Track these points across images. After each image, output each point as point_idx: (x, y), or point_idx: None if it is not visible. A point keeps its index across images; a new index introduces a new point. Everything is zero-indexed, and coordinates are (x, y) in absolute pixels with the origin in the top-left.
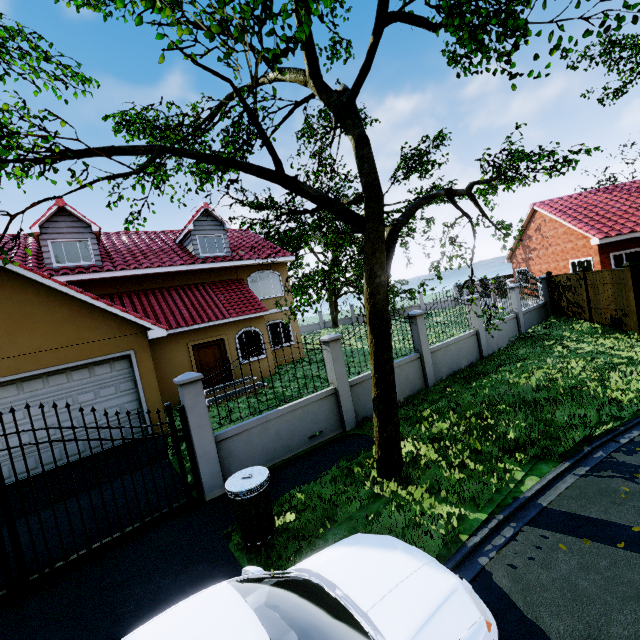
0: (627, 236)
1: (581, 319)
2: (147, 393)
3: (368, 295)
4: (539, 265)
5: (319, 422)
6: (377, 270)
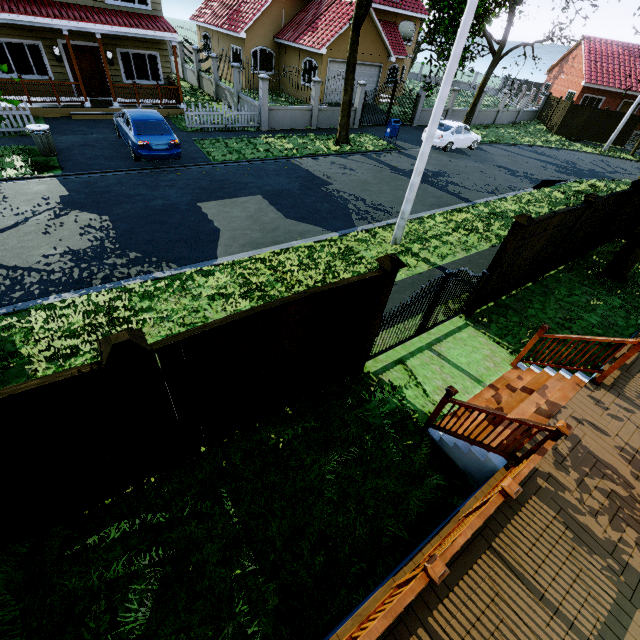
0: (597, 87)
1: (544, 124)
2: (379, 86)
3: (483, 80)
4: (557, 86)
5: None
6: (490, 73)
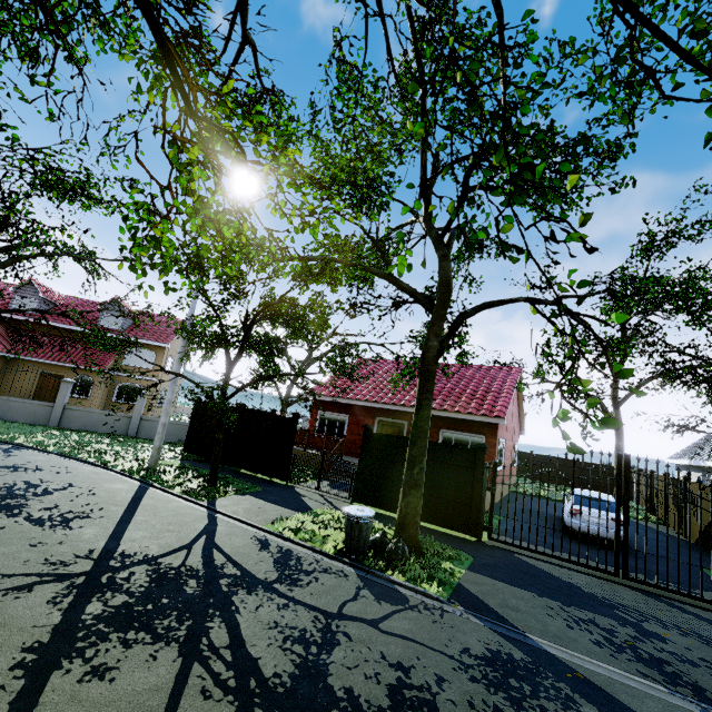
0: (322, 398)
1: None
2: None
3: None
4: None
5: None
6: None
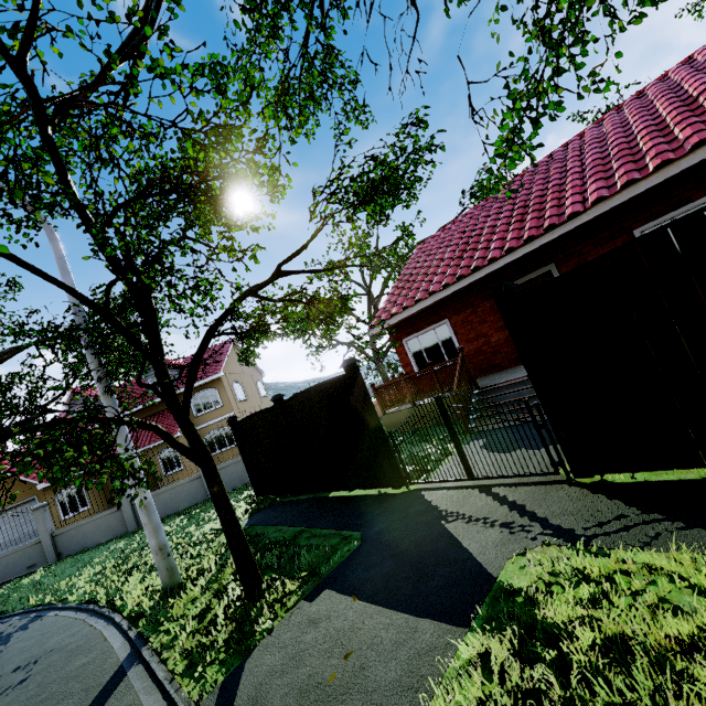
0: (393, 320)
1: None
2: None
3: None
4: None
5: (34, 558)
6: None
